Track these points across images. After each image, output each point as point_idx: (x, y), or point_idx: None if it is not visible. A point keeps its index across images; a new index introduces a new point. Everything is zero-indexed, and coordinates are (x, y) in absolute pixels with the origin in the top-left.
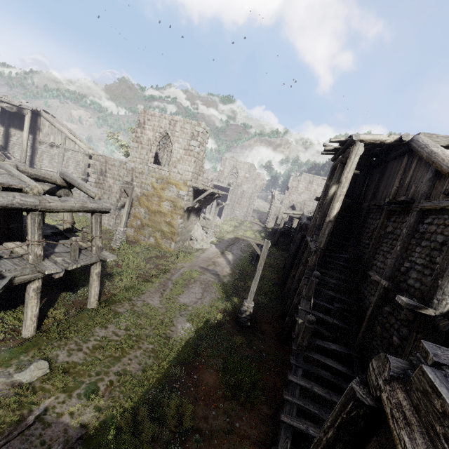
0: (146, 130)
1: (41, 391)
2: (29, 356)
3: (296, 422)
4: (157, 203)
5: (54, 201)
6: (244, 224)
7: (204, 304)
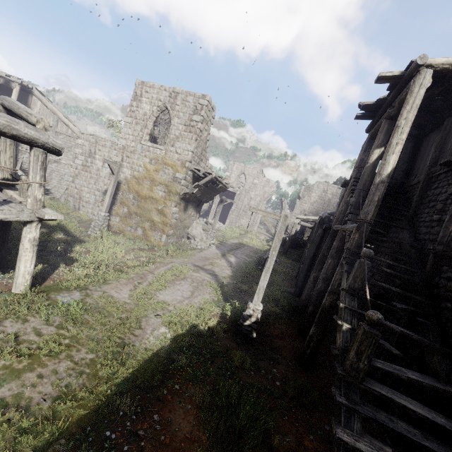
0: (142, 103)
1: None
2: None
3: None
4: (149, 187)
5: None
6: (250, 233)
7: (192, 304)
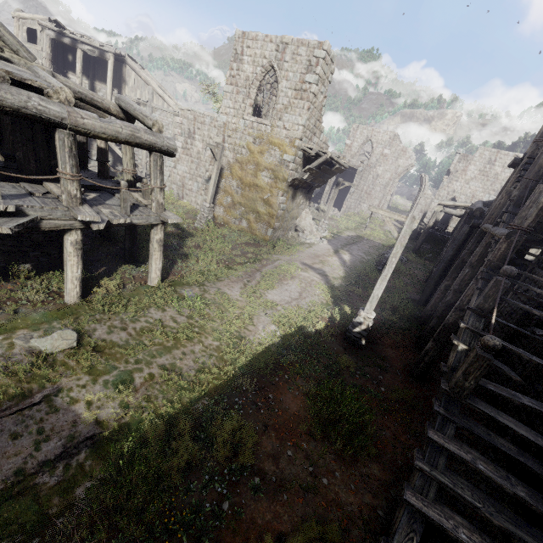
0: (244, 63)
1: (61, 366)
2: (62, 323)
3: (433, 511)
4: (253, 172)
5: (90, 118)
6: (372, 222)
7: (300, 306)
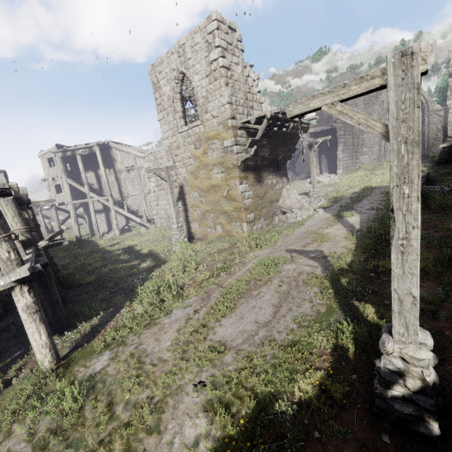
0: (162, 88)
1: None
2: None
3: None
4: (206, 175)
5: None
6: (380, 168)
7: (271, 337)
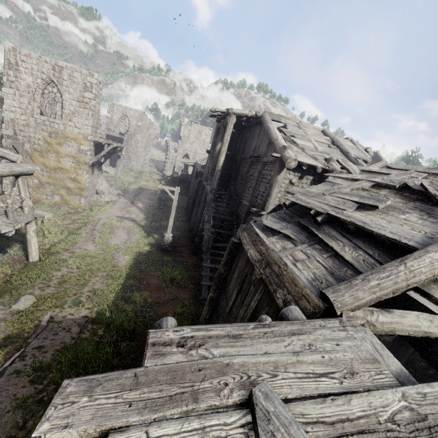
0: (21, 73)
1: (39, 311)
2: (8, 298)
3: (209, 283)
4: (55, 159)
5: None
6: (144, 174)
7: (133, 242)
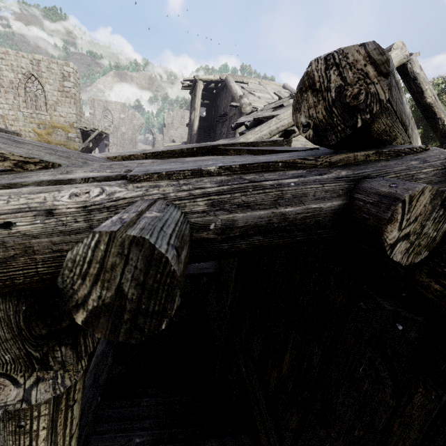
0: (3, 70)
1: None
2: None
3: None
4: None
5: None
6: None
7: None
